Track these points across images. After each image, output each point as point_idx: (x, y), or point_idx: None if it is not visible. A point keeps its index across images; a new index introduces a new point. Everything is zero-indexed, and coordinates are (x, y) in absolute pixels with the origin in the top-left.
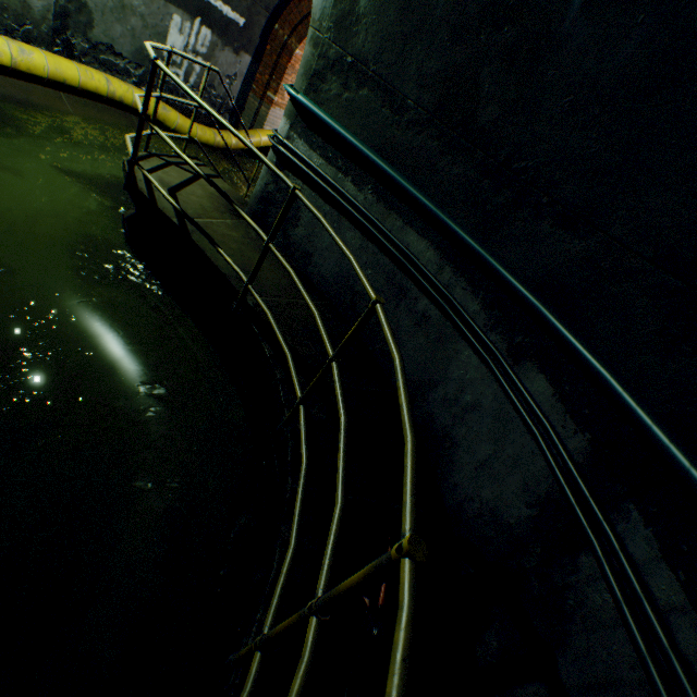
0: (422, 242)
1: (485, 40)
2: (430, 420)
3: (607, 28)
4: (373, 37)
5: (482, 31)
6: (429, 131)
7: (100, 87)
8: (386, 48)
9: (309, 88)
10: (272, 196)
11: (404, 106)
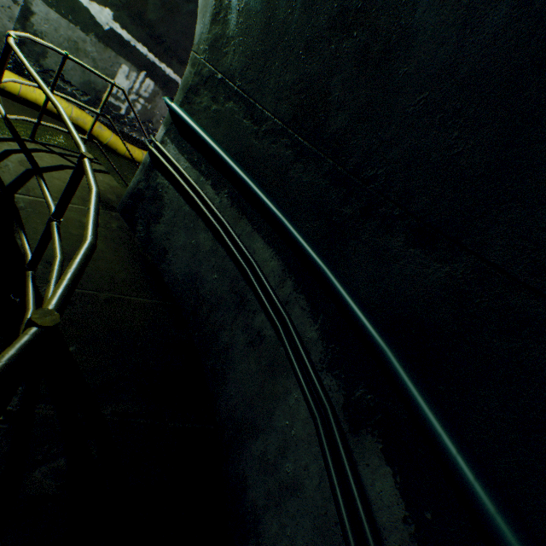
0: (267, 249)
1: (335, 49)
2: (242, 487)
3: (468, 3)
4: (239, 56)
5: (333, 40)
6: (283, 140)
7: (40, 99)
8: (250, 65)
9: (185, 100)
10: (142, 192)
11: (263, 117)
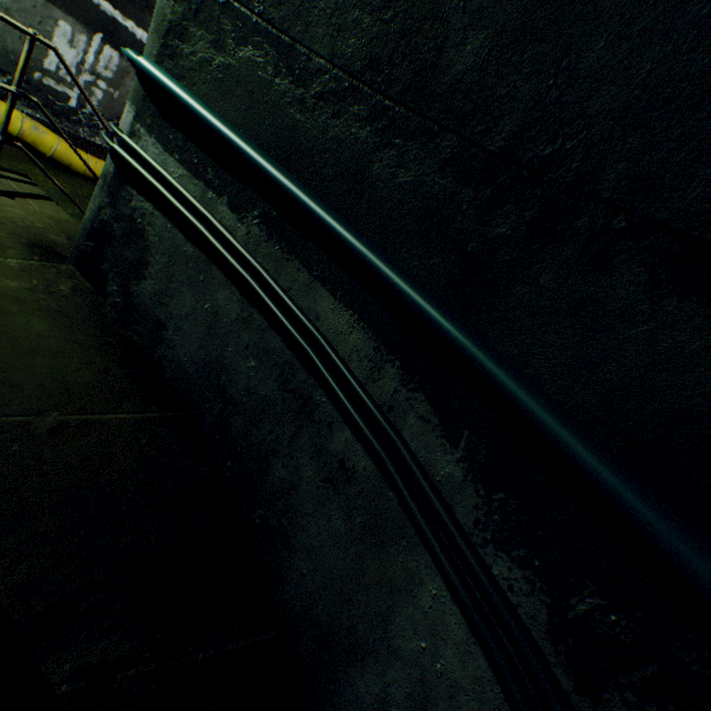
0: (342, 312)
1: None
2: None
3: None
4: None
5: None
6: (354, 108)
7: None
8: None
9: (163, 52)
10: (108, 227)
11: (311, 68)
